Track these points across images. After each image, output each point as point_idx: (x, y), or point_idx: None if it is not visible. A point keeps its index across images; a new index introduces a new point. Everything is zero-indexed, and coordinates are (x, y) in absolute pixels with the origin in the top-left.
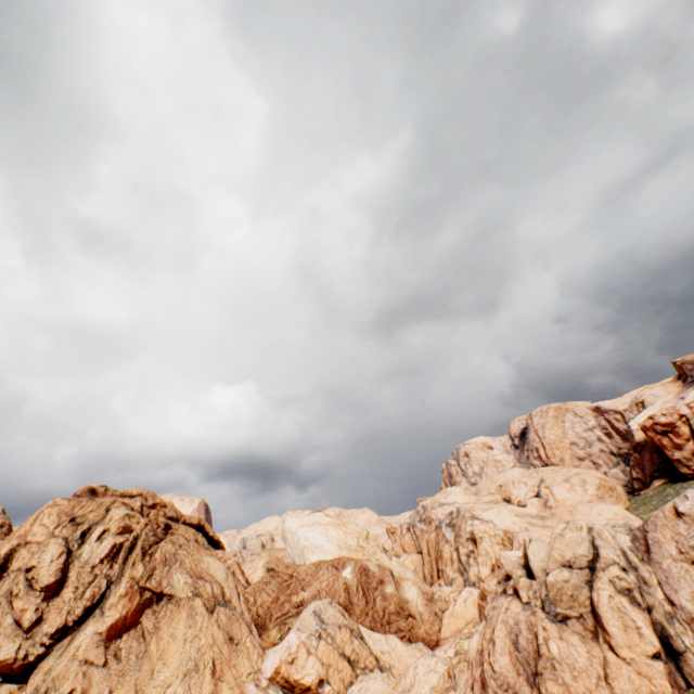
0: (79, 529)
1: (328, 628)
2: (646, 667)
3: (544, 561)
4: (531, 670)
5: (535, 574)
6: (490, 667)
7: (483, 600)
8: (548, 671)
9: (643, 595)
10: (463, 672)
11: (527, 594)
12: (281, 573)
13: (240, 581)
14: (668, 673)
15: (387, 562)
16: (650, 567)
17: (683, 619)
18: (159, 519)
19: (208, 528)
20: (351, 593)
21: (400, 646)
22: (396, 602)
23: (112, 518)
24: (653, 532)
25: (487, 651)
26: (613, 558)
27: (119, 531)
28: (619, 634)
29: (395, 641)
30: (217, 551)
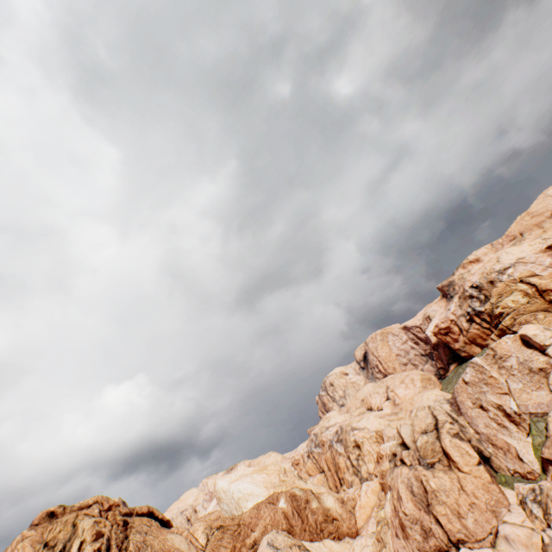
0: (56, 551)
1: (282, 551)
2: (477, 471)
3: (411, 435)
4: (425, 504)
5: (409, 446)
6: (403, 513)
7: (383, 478)
8: (434, 500)
9: (464, 434)
10: (387, 531)
11: (409, 459)
12: (229, 526)
13: (198, 547)
14: (487, 470)
15: (305, 485)
16: (462, 417)
17: (485, 439)
18: (117, 518)
19: (157, 512)
20: (290, 518)
21: (335, 545)
22: (322, 512)
23: (84, 529)
24: (458, 397)
25: (398, 504)
26: (445, 419)
27: (94, 538)
28: (460, 460)
29: (330, 543)
30: (171, 529)
